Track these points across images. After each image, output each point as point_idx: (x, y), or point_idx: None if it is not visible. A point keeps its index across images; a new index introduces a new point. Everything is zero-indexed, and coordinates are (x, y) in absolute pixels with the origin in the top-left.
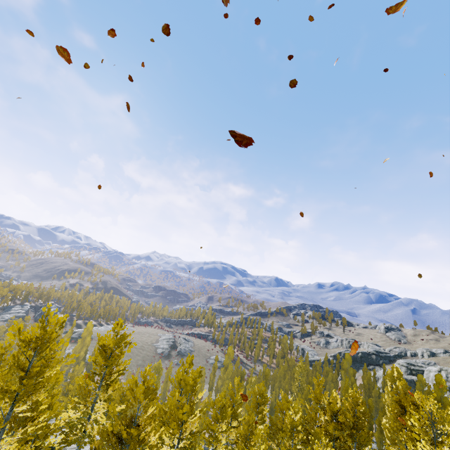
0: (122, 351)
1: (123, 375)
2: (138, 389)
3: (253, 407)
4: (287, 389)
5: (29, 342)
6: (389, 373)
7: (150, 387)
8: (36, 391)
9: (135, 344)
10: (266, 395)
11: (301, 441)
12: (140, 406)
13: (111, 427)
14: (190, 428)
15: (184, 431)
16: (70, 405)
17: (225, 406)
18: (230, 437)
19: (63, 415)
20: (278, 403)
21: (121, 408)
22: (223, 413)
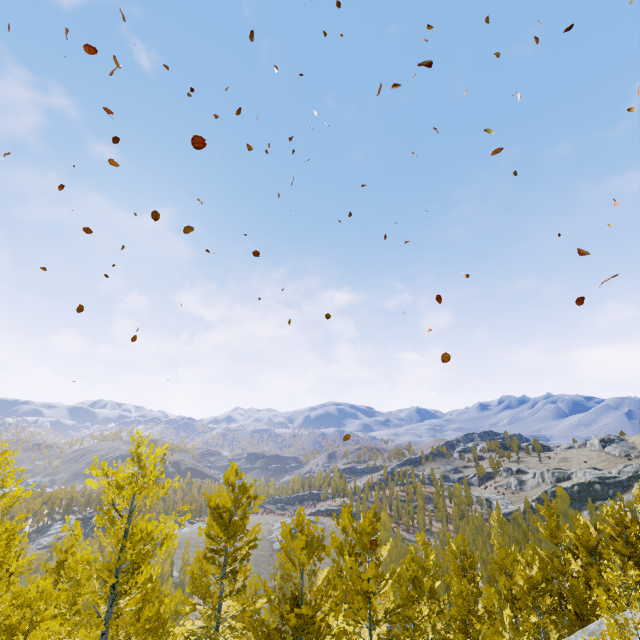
0: (246, 512)
1: (255, 547)
2: (297, 542)
3: (457, 575)
4: (485, 559)
5: (123, 484)
6: (638, 494)
7: (313, 537)
8: (146, 563)
9: (262, 497)
10: (471, 552)
11: (552, 607)
12: (303, 574)
13: (267, 614)
14: (383, 606)
15: (373, 615)
16: (187, 607)
17: (416, 578)
18: (433, 632)
19: (177, 629)
20: (494, 560)
21: (263, 602)
22: (417, 586)
